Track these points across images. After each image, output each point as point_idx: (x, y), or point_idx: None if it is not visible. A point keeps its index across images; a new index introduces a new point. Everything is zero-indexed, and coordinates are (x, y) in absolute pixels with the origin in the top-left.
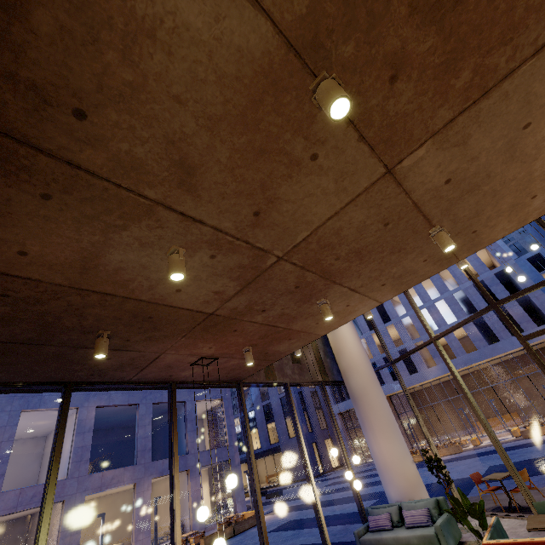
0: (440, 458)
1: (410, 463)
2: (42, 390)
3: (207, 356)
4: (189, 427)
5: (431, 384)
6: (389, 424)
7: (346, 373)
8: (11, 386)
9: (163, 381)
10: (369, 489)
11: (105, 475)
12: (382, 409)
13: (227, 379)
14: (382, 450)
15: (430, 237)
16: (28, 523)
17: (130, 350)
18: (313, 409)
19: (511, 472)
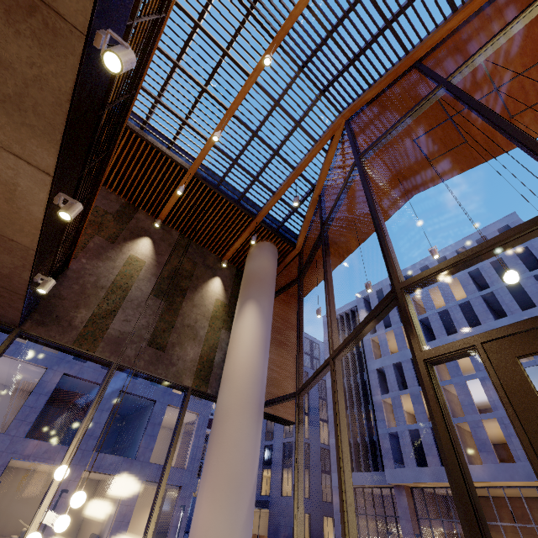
0: None
1: None
2: None
3: None
4: (148, 430)
5: None
6: (230, 479)
7: (220, 384)
8: None
9: None
10: None
11: (39, 445)
12: (234, 451)
13: None
14: (198, 519)
15: None
16: None
17: None
18: (319, 470)
19: None
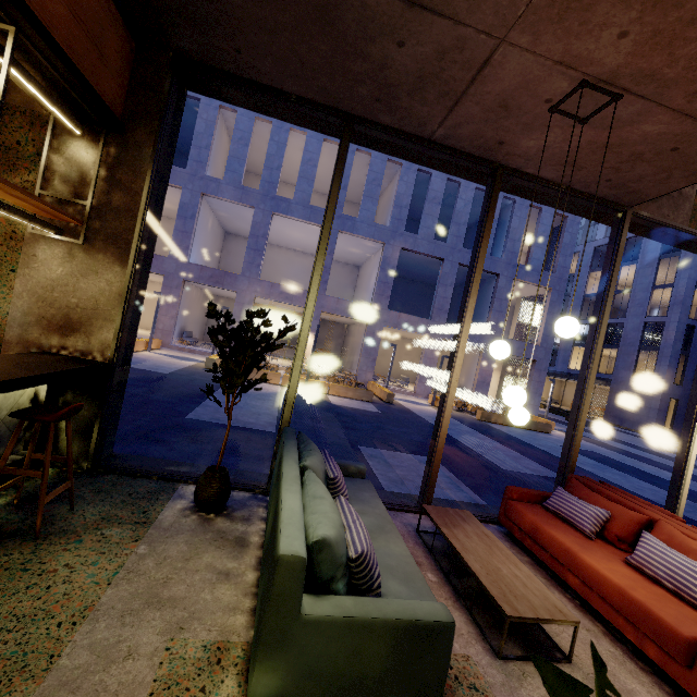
0: None
1: None
2: (322, 127)
3: (597, 80)
4: (495, 306)
5: None
6: None
7: None
8: (284, 97)
9: (485, 157)
10: None
11: (401, 317)
12: None
13: (605, 191)
14: None
15: None
16: (345, 330)
17: (438, 11)
18: None
19: None
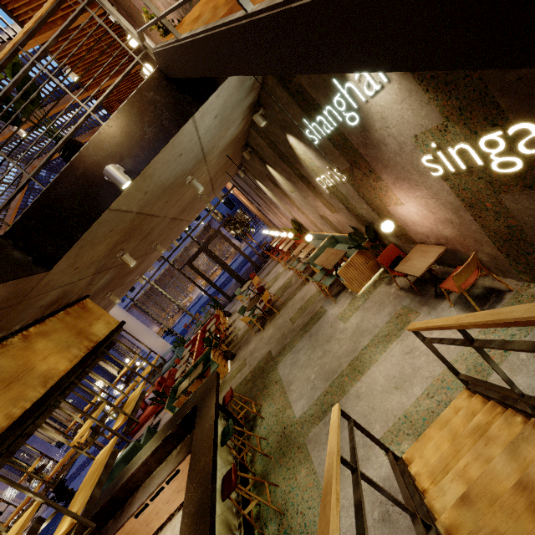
0: (171, 329)
1: (160, 339)
2: None
3: None
4: None
5: (156, 281)
6: (145, 331)
7: None
8: None
9: None
10: (147, 365)
11: None
12: (138, 326)
13: None
14: (147, 343)
15: (136, 280)
16: None
17: None
18: None
19: (193, 317)
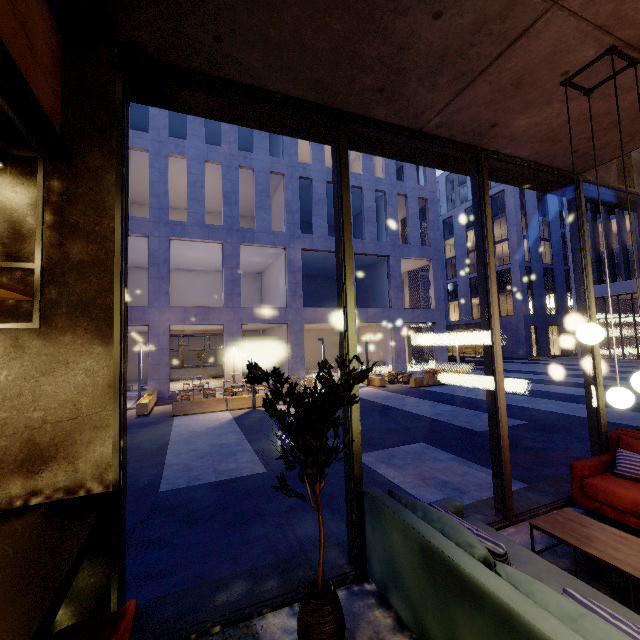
0: None
1: None
2: (299, 131)
3: (625, 44)
4: (392, 284)
5: None
6: None
7: None
8: (267, 97)
9: (469, 143)
10: None
11: (317, 311)
12: None
13: (566, 162)
14: None
15: None
16: (262, 335)
17: None
18: (542, 289)
19: None
